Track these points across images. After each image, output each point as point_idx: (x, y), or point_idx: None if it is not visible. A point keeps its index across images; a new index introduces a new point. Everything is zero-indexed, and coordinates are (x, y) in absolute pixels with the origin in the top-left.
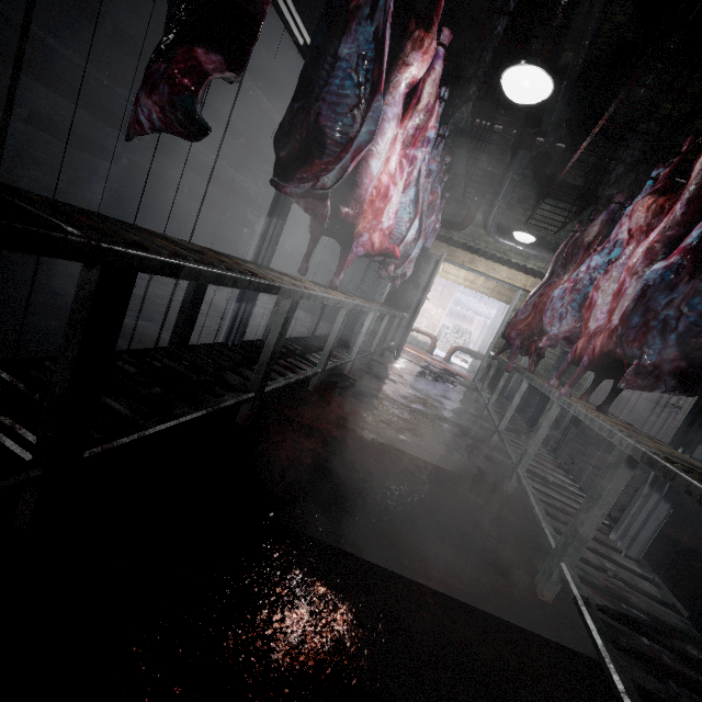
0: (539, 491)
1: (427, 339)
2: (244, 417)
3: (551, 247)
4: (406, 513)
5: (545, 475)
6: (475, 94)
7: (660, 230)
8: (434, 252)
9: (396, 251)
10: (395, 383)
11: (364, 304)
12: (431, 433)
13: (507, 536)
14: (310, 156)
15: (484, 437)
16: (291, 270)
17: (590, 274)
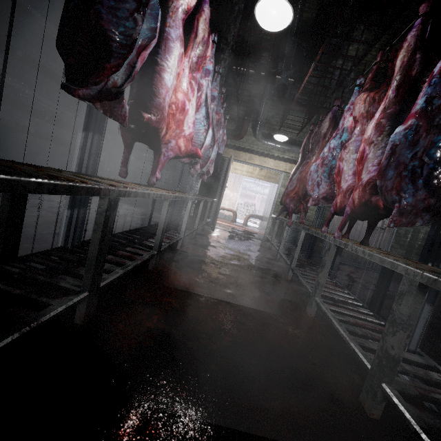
0: (335, 313)
1: (230, 213)
2: (81, 316)
3: (296, 143)
4: (246, 369)
5: (332, 296)
6: (235, 39)
7: (382, 110)
8: (226, 156)
9: (199, 152)
10: (215, 248)
11: (183, 195)
12: (248, 281)
13: (325, 359)
14: (102, 61)
15: (282, 274)
16: (129, 181)
17: (332, 152)
